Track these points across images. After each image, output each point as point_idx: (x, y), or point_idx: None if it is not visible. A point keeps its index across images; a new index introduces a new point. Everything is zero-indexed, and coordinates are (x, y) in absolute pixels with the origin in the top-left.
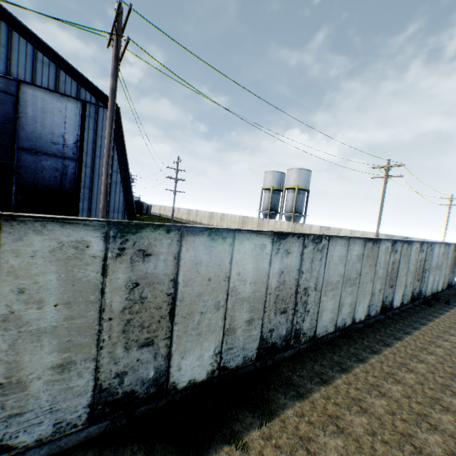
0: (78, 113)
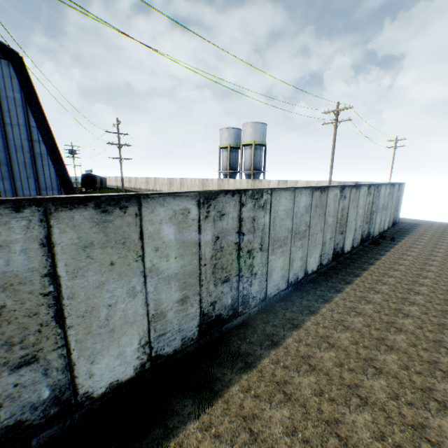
0: None
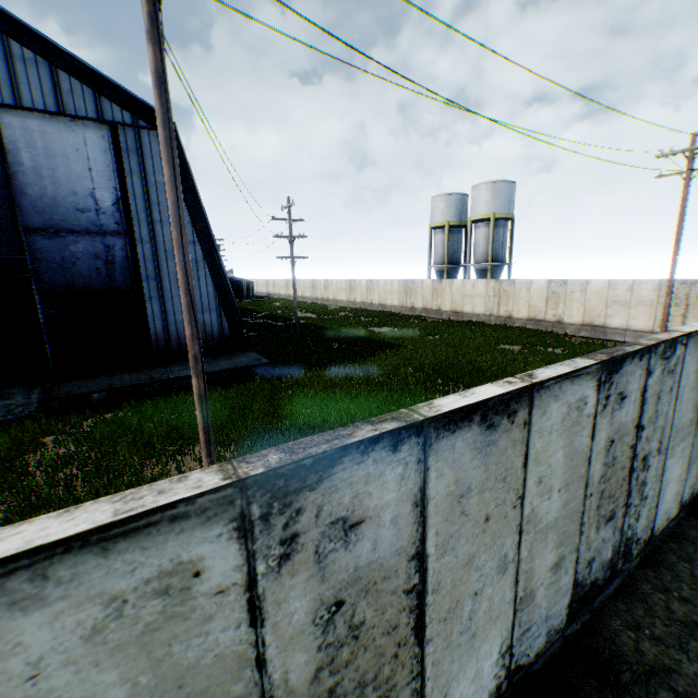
0: (108, 148)
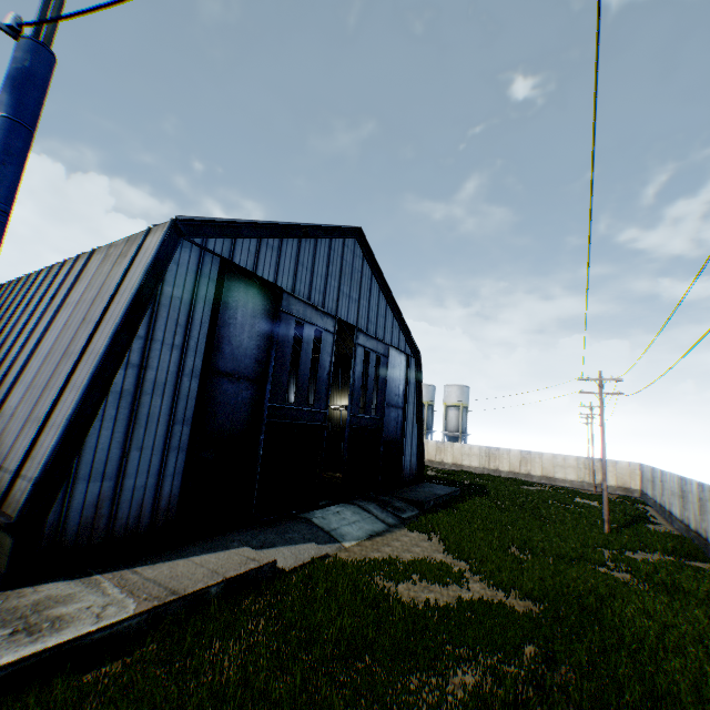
0: (404, 365)
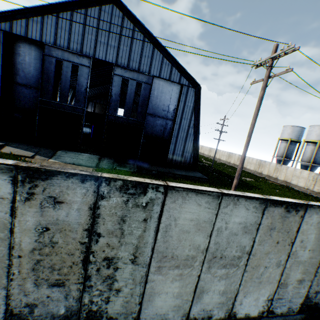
0: (177, 92)
